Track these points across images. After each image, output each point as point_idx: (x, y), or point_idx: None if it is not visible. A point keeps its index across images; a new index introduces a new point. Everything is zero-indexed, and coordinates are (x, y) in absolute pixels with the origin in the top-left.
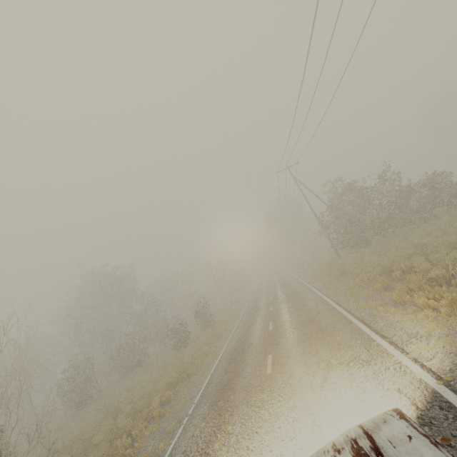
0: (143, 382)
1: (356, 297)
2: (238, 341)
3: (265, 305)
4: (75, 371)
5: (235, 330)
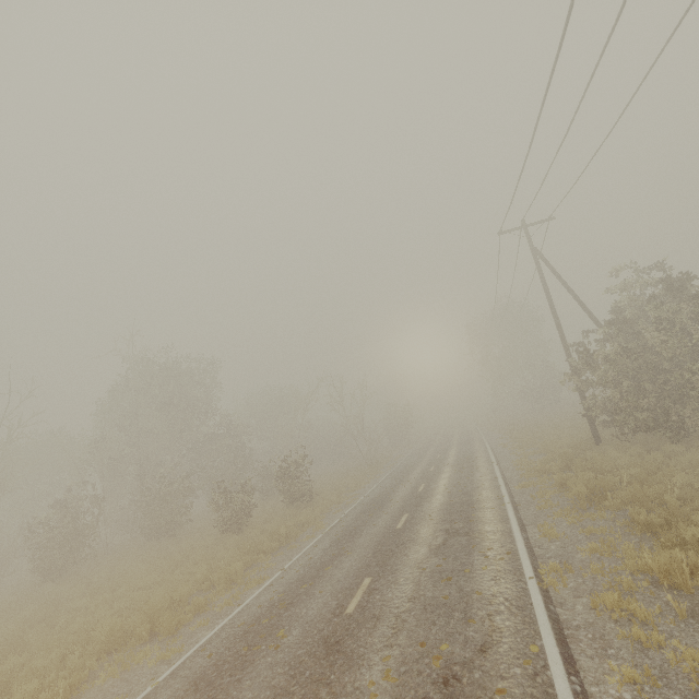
0: (125, 583)
1: (639, 646)
2: (282, 593)
3: (400, 502)
4: (62, 513)
5: (316, 541)
